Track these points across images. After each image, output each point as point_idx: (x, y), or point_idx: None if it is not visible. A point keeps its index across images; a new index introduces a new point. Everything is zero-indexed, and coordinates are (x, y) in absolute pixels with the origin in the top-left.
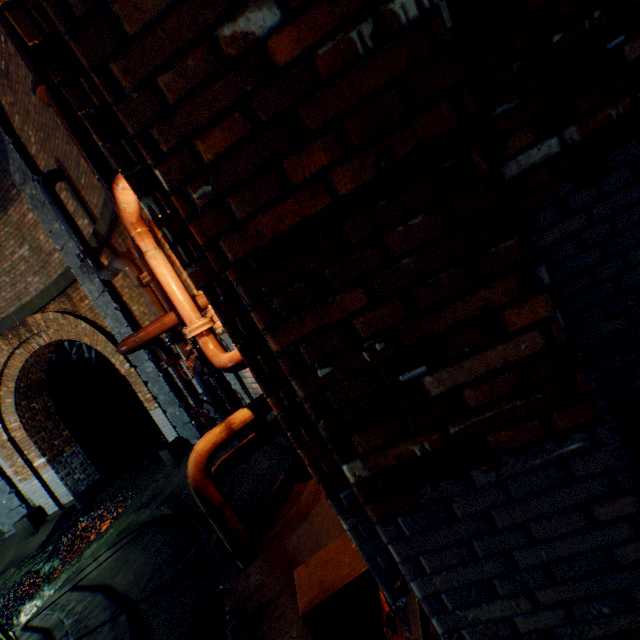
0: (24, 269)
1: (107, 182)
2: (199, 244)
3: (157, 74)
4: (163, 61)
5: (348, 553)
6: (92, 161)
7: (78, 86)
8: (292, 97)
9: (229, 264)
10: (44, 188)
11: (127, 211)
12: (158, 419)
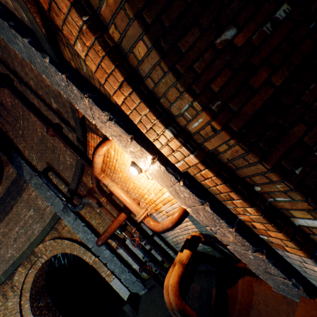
0: (31, 222)
1: (84, 158)
2: (194, 141)
3: (193, 64)
4: (195, 58)
5: (316, 308)
6: (76, 152)
7: (139, 89)
8: (246, 56)
9: (235, 133)
10: (43, 176)
11: (97, 167)
12: (116, 286)
